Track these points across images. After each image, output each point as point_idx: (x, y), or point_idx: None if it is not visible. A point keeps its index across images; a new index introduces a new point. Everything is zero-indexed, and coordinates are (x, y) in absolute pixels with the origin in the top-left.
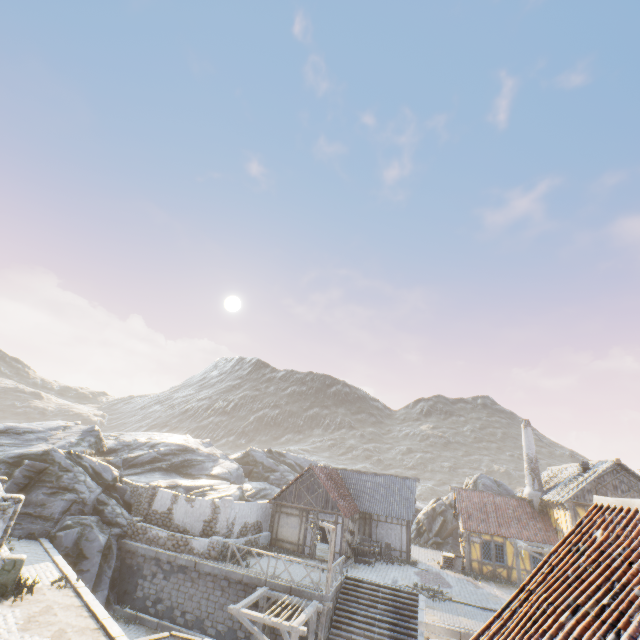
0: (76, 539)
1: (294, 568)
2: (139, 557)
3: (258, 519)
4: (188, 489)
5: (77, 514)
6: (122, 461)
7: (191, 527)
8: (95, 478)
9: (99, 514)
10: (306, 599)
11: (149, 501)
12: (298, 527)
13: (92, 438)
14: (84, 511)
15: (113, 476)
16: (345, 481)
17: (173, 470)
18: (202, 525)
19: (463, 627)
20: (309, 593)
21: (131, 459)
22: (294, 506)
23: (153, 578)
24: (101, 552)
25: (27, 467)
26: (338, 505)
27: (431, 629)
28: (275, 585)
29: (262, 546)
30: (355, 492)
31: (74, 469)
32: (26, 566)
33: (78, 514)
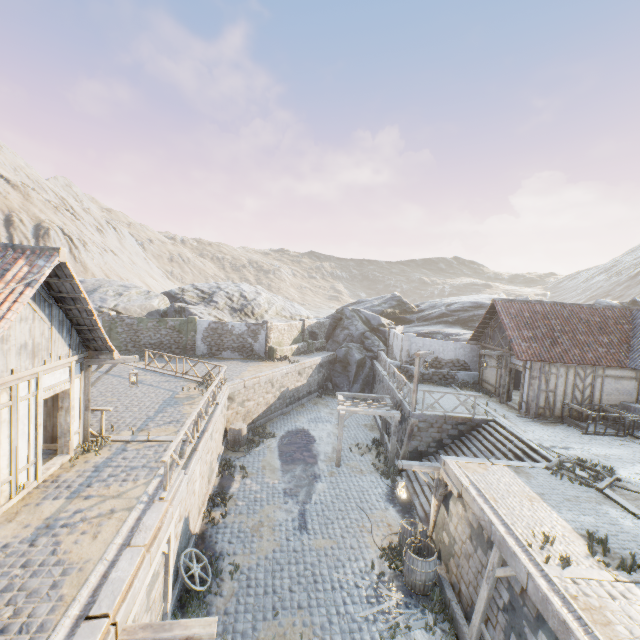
0: (344, 354)
1: (449, 398)
2: (376, 371)
3: (459, 358)
4: (447, 336)
5: (350, 342)
6: (419, 317)
7: (397, 355)
8: (366, 324)
9: (363, 344)
10: (394, 409)
11: (387, 338)
12: (495, 370)
13: (393, 302)
14: (352, 341)
15: (379, 323)
16: (632, 326)
17: (460, 324)
18: (399, 354)
19: (476, 486)
20: (405, 408)
21: (425, 316)
22: (492, 348)
23: (376, 384)
24: (356, 363)
25: (333, 317)
26: (511, 345)
27: (446, 469)
28: (397, 397)
29: (459, 382)
30: (639, 341)
31: (353, 318)
32: (303, 357)
33: (350, 342)
